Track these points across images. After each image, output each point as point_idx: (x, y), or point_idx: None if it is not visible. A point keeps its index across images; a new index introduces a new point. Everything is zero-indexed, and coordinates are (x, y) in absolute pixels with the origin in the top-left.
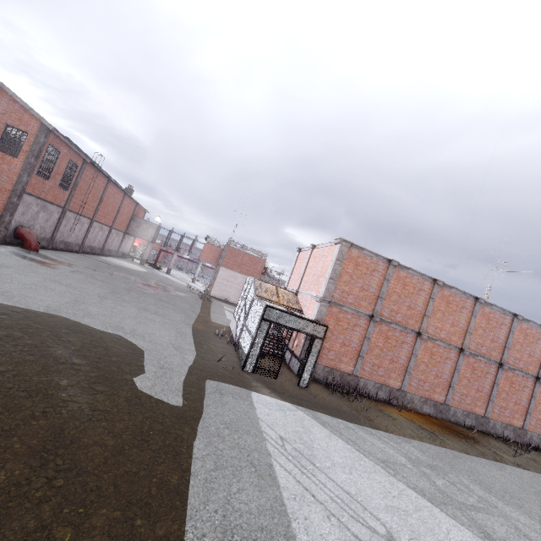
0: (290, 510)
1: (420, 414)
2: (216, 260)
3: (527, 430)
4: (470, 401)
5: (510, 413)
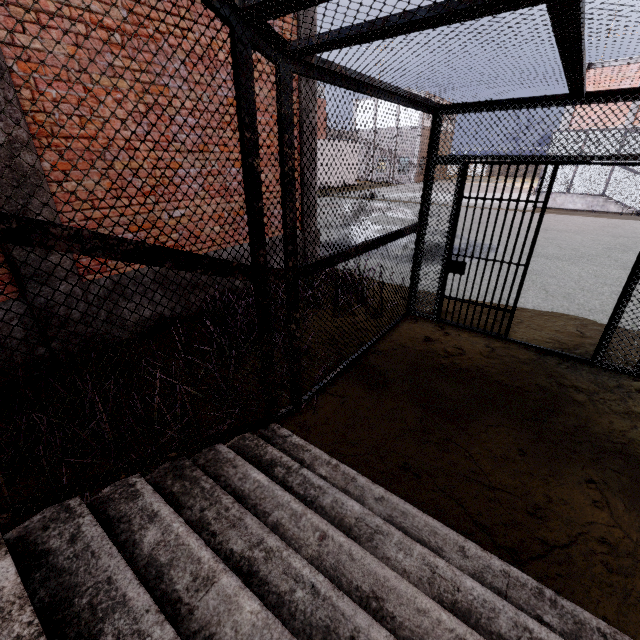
0: None
1: None
2: None
3: None
4: None
5: None
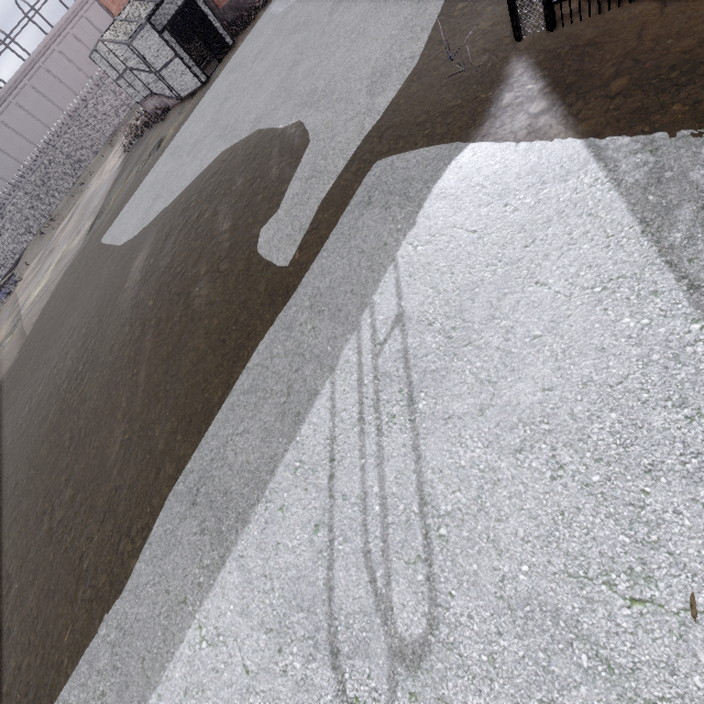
0: (272, 485)
1: None
2: None
3: None
4: None
5: None
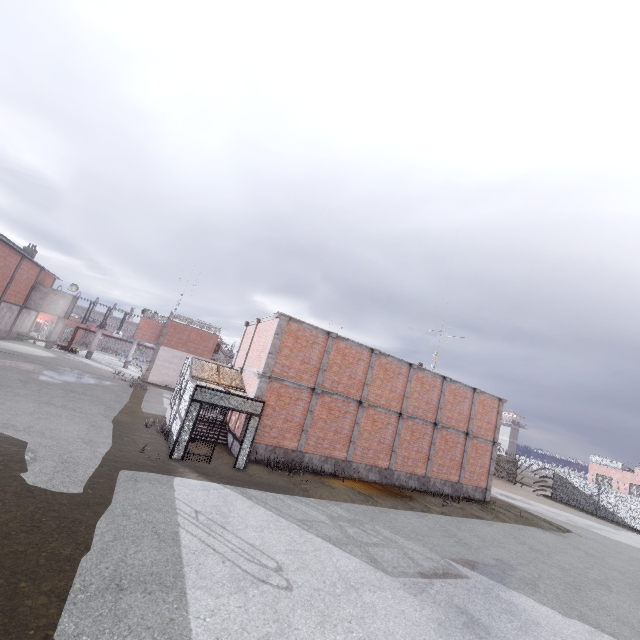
0: (186, 561)
1: (365, 482)
2: (157, 338)
3: (462, 484)
4: (412, 463)
5: (447, 470)
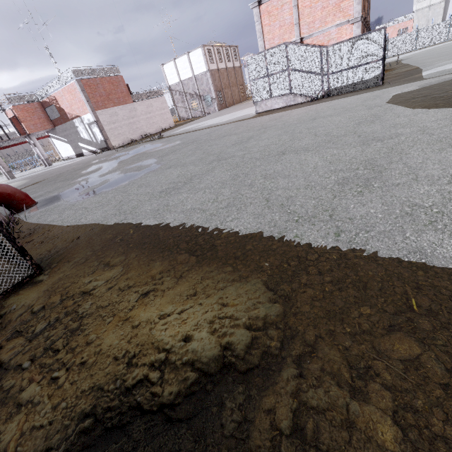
0: None
1: None
2: (47, 121)
3: None
4: None
5: None
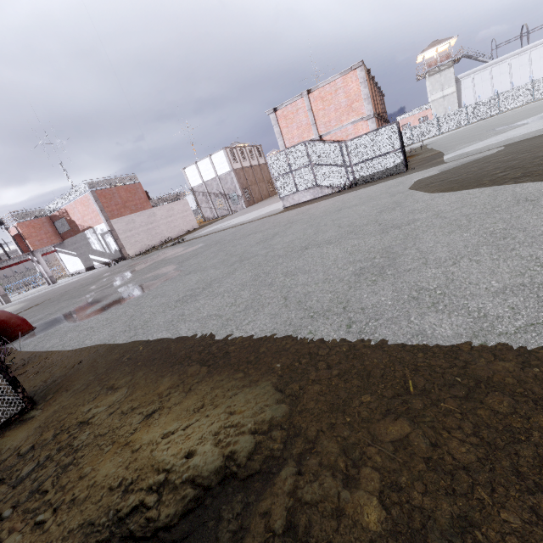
0: None
1: None
2: (56, 235)
3: None
4: None
5: None
